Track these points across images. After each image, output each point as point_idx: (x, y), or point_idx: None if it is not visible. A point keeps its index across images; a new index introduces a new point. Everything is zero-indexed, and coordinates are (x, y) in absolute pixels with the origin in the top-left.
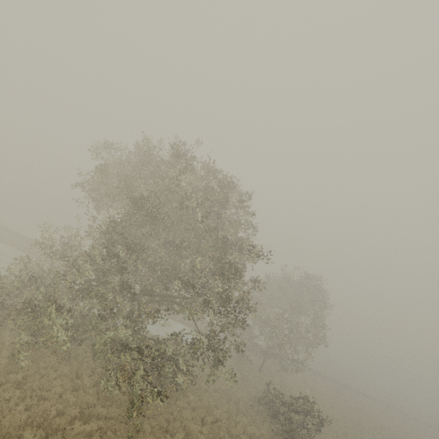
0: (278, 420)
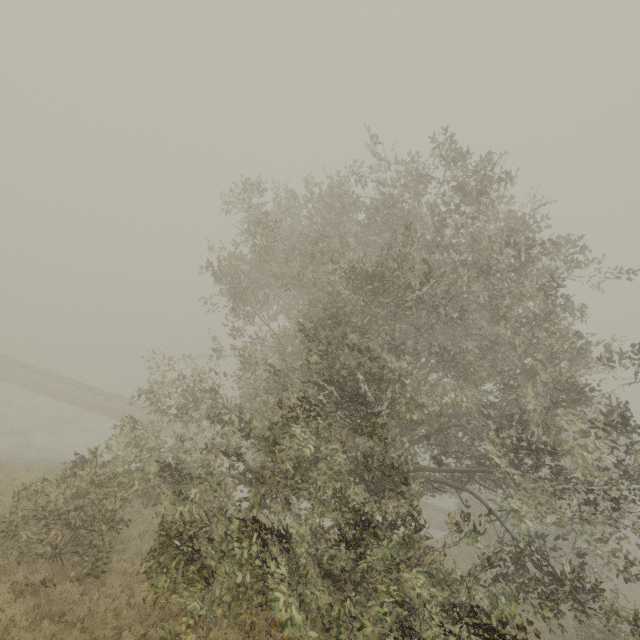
0: None
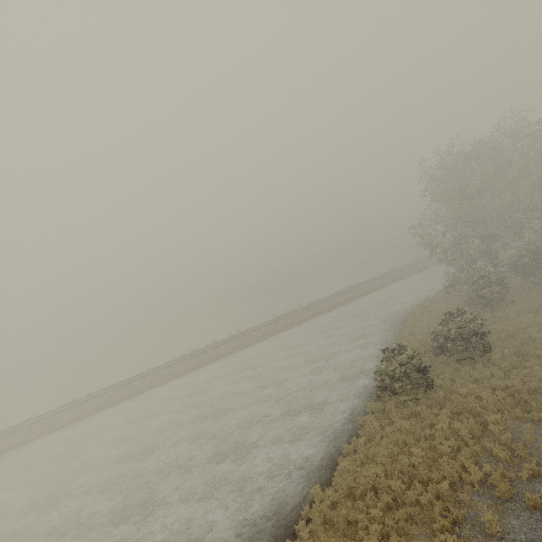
0: None
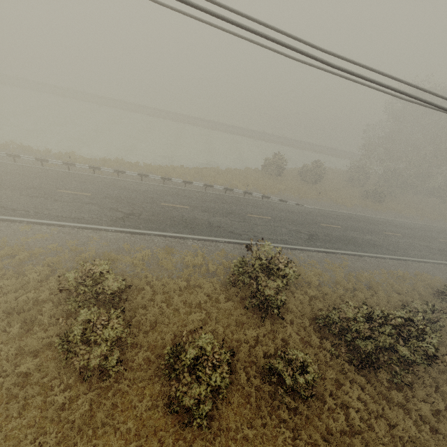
0: None
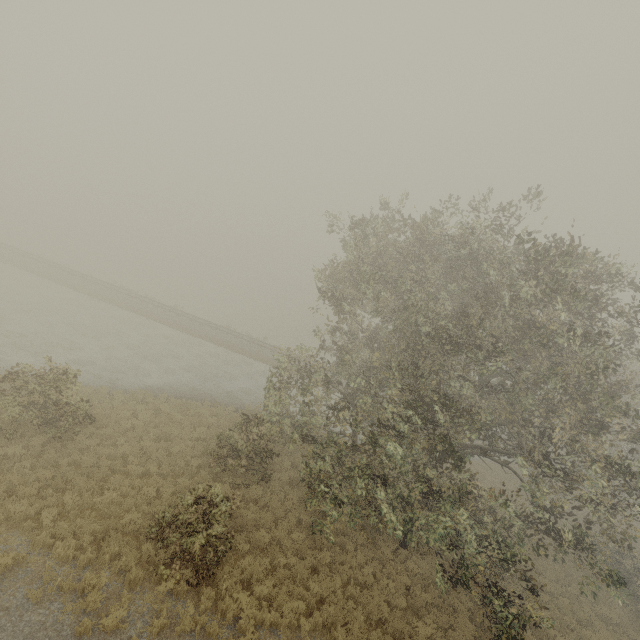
0: (629, 591)
